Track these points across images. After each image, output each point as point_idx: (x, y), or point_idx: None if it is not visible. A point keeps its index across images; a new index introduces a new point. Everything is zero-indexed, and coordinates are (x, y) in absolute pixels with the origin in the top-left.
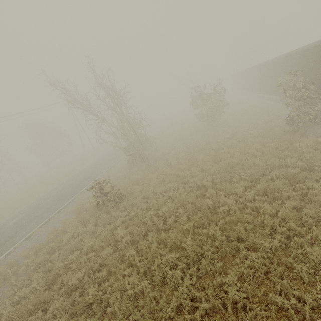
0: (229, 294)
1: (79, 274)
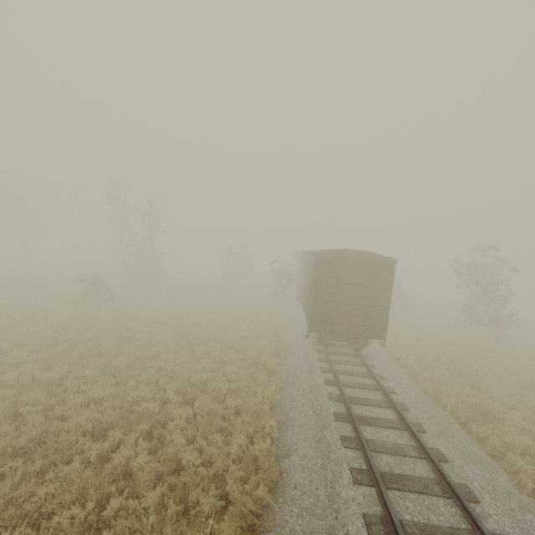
0: (163, 333)
1: (64, 319)
